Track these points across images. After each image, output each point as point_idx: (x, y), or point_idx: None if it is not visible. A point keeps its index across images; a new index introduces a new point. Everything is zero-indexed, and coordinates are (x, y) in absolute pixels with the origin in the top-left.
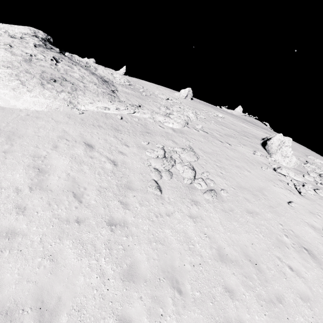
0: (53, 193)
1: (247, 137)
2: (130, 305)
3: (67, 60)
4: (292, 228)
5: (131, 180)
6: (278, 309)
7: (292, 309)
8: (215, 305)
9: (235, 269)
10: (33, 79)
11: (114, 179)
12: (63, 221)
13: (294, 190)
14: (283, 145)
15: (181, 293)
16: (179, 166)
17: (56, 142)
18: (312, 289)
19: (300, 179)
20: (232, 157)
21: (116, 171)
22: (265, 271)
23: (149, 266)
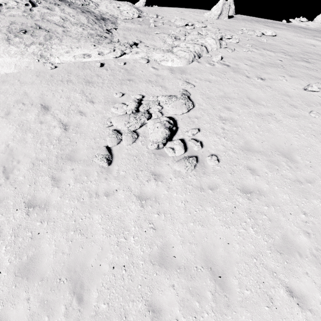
0: None
1: (305, 62)
2: (13, 305)
3: (50, 1)
4: None
5: (77, 149)
6: None
7: None
8: None
9: (179, 279)
10: None
11: (56, 149)
12: None
13: None
14: None
15: (82, 302)
16: (150, 124)
17: (11, 108)
18: None
19: None
20: (257, 99)
21: (64, 137)
22: (233, 290)
23: (54, 261)
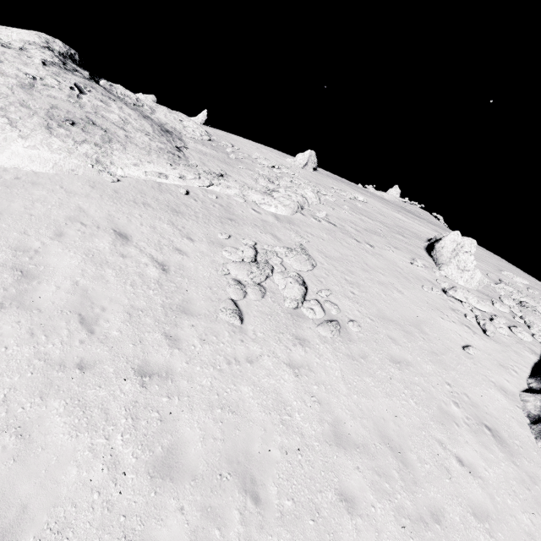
0: (43, 314)
1: (402, 236)
2: (160, 522)
3: (100, 91)
4: (468, 392)
5: (190, 299)
6: (432, 533)
7: (457, 533)
8: (319, 524)
9: (362, 460)
10: (33, 118)
11: (159, 296)
12: (54, 365)
13: (476, 327)
14: (461, 251)
15: (259, 502)
16: (278, 278)
17: (62, 227)
18: (494, 499)
19: (486, 308)
20: (374, 267)
21: (166, 281)
22: (415, 465)
23: (205, 451)
